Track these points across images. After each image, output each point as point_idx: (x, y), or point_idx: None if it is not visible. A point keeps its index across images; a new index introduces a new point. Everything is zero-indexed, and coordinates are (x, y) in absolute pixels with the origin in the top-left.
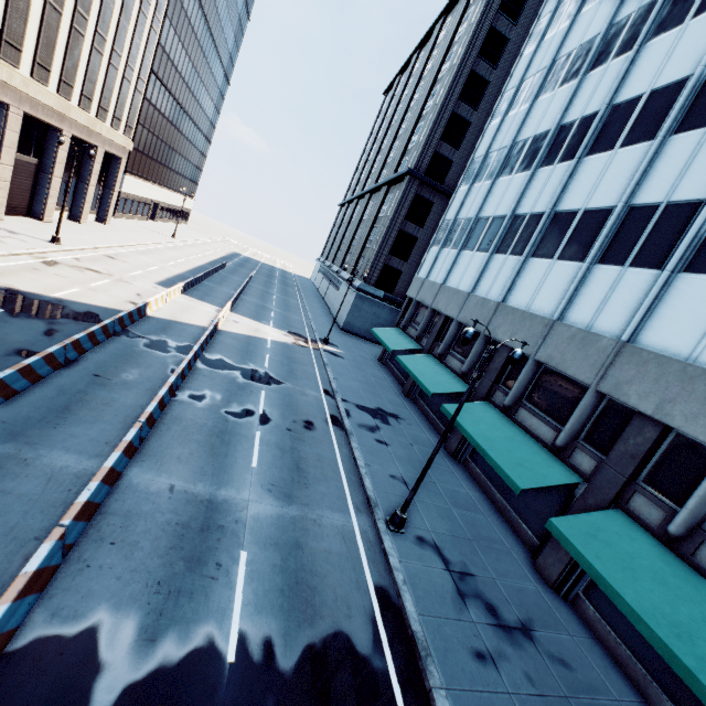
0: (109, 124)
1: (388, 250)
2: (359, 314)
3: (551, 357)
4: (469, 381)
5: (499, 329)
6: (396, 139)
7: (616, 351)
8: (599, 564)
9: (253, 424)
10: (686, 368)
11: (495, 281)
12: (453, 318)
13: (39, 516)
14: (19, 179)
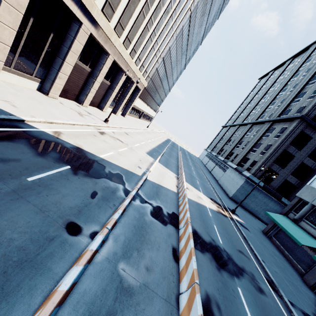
0: (142, 73)
1: (273, 159)
2: (243, 192)
3: None
4: None
5: None
6: (275, 99)
7: None
8: None
9: None
10: None
11: None
12: None
13: None
14: (100, 90)
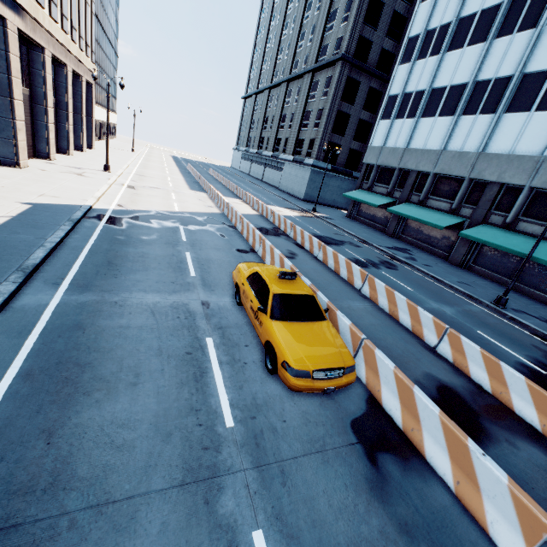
0: (84, 52)
1: (331, 129)
2: (314, 186)
3: (546, 183)
4: (459, 214)
5: (485, 172)
6: (302, 27)
7: None
8: None
9: (373, 268)
10: None
11: (469, 137)
12: (429, 171)
13: (400, 332)
14: None
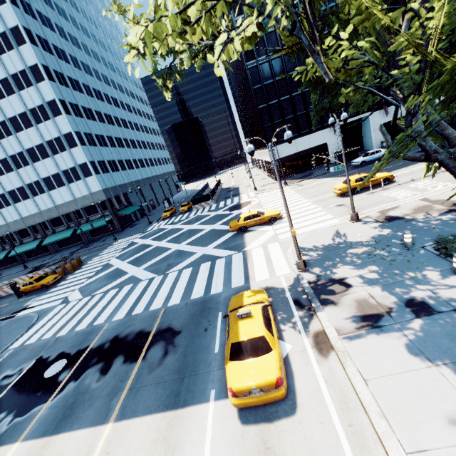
0: None
1: None
2: None
3: (15, 229)
4: (6, 249)
5: None
6: None
7: (22, 220)
8: (49, 242)
9: None
10: (32, 215)
11: None
12: None
13: None
14: None
